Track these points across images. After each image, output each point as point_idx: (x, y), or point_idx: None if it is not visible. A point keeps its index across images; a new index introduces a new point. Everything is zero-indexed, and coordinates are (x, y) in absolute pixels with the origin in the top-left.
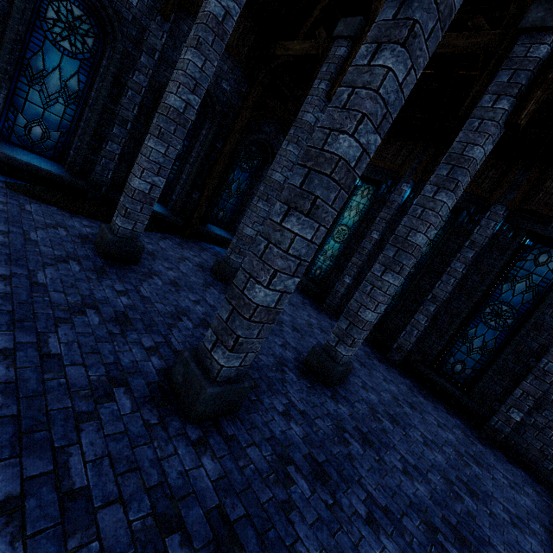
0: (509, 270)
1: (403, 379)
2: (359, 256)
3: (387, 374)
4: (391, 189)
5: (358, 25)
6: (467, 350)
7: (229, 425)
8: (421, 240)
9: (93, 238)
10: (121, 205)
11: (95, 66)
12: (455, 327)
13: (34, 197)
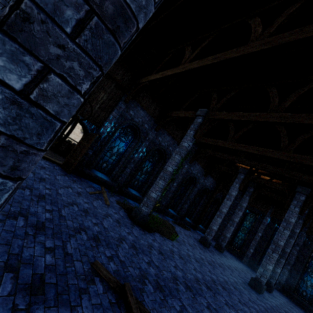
0: (312, 255)
1: (285, 296)
2: (254, 241)
3: (279, 293)
4: (262, 217)
5: (255, 185)
6: (306, 286)
7: (264, 296)
8: (288, 251)
9: (195, 238)
10: (209, 232)
11: (186, 187)
12: (299, 275)
13: (176, 224)
